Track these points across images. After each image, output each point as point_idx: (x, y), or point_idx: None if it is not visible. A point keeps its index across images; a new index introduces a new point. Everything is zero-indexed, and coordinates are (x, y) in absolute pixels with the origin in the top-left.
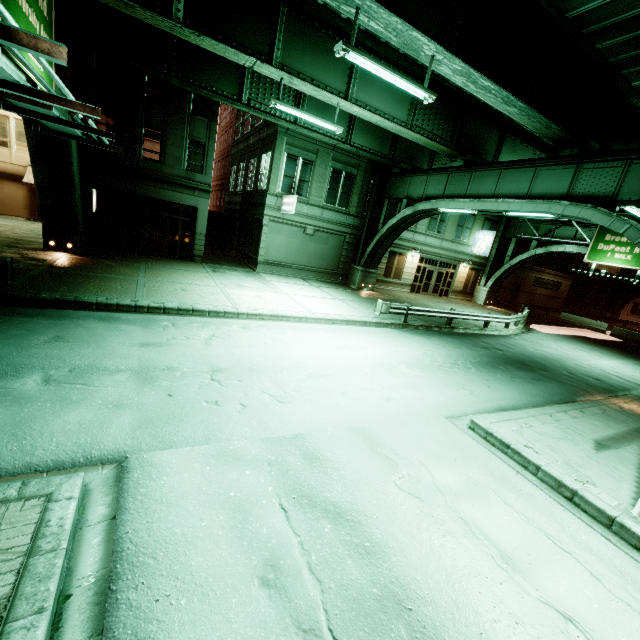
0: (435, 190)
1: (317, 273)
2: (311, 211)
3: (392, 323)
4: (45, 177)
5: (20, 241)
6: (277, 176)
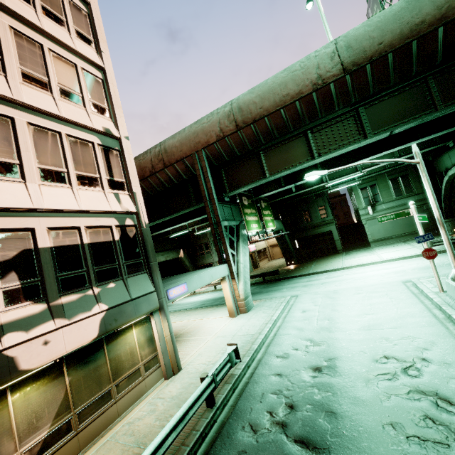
0: (454, 160)
1: (413, 235)
2: (388, 205)
3: (441, 251)
4: (281, 244)
5: (281, 265)
6: (360, 200)
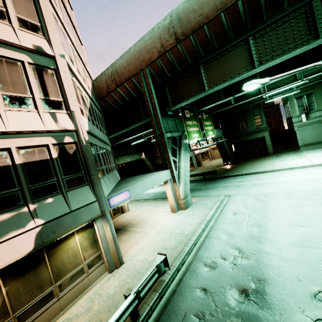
0: None
1: None
2: None
3: None
4: (219, 148)
5: (219, 165)
6: (294, 109)
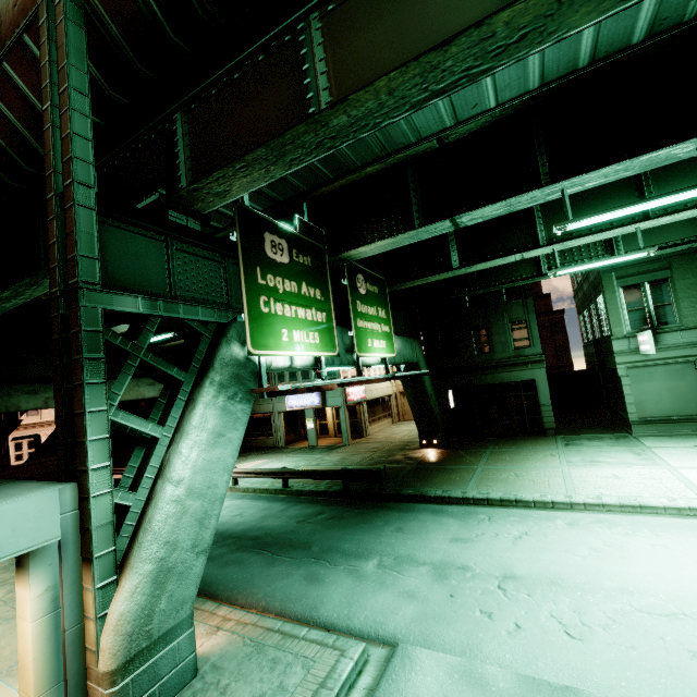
0: None
1: None
2: (694, 336)
3: None
4: (412, 396)
5: (409, 443)
6: (618, 316)
